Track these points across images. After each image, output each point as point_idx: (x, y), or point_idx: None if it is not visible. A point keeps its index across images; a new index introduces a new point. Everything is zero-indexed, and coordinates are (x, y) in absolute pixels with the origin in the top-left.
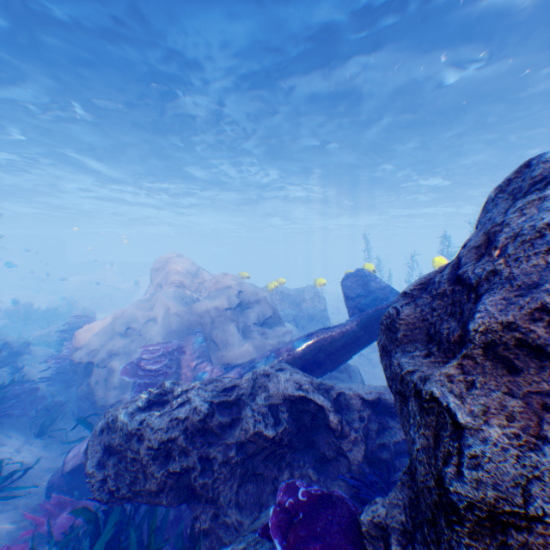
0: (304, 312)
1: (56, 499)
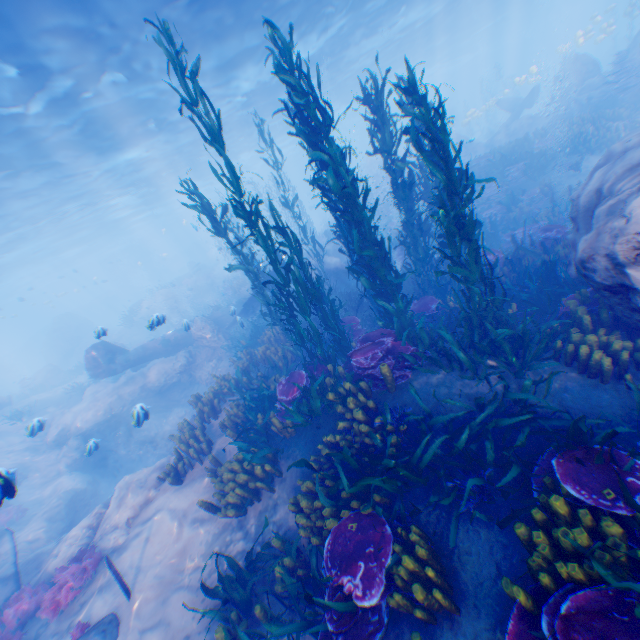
0: None
1: None
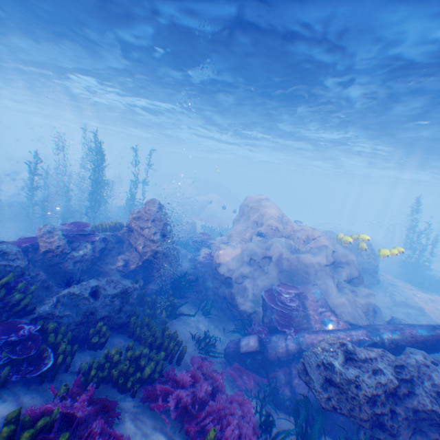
0: (359, 264)
1: (237, 366)
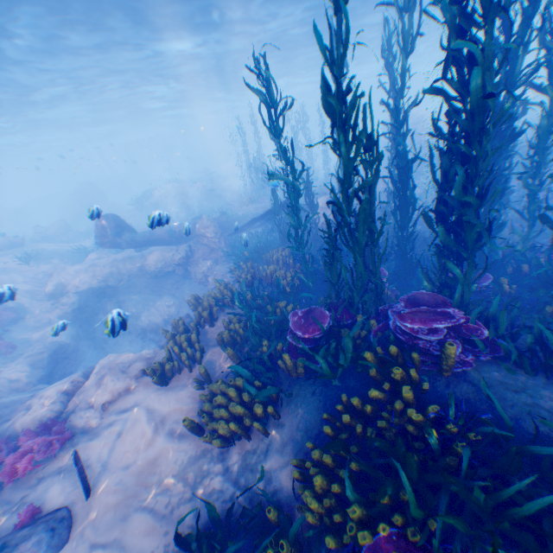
0: None
1: None
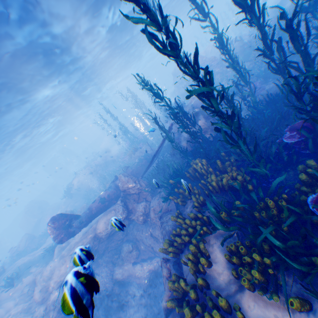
0: None
1: None
